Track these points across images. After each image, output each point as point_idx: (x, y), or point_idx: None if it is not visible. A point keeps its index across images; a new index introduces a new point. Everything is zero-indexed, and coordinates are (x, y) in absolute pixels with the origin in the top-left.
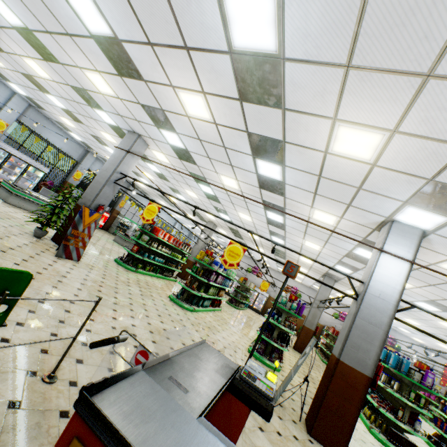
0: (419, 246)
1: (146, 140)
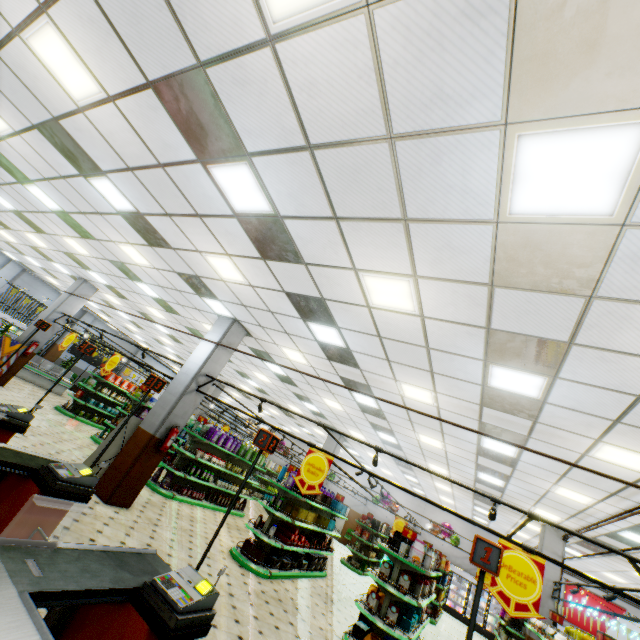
0: (228, 332)
1: (92, 283)
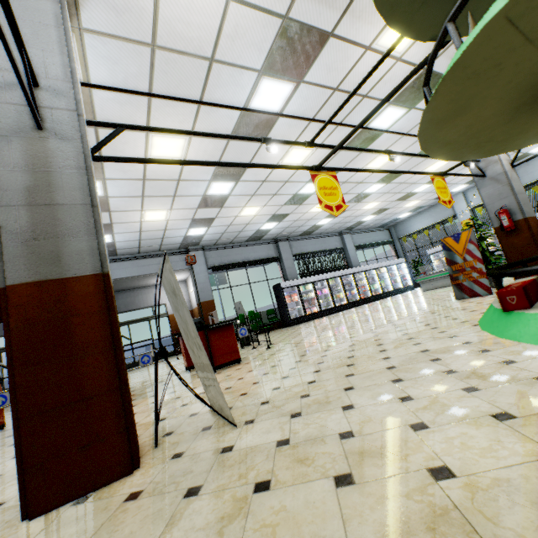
0: None
1: None
